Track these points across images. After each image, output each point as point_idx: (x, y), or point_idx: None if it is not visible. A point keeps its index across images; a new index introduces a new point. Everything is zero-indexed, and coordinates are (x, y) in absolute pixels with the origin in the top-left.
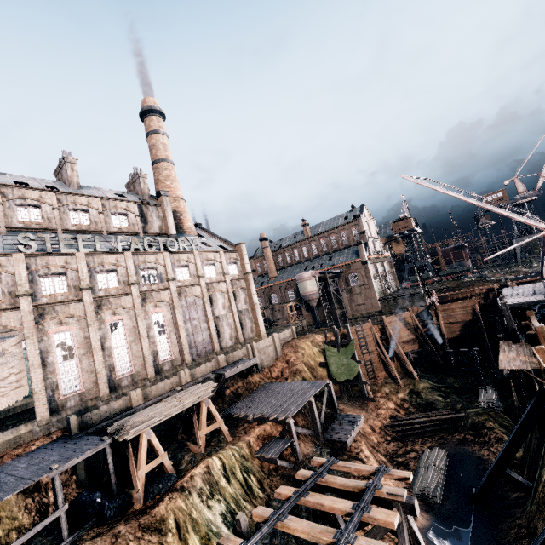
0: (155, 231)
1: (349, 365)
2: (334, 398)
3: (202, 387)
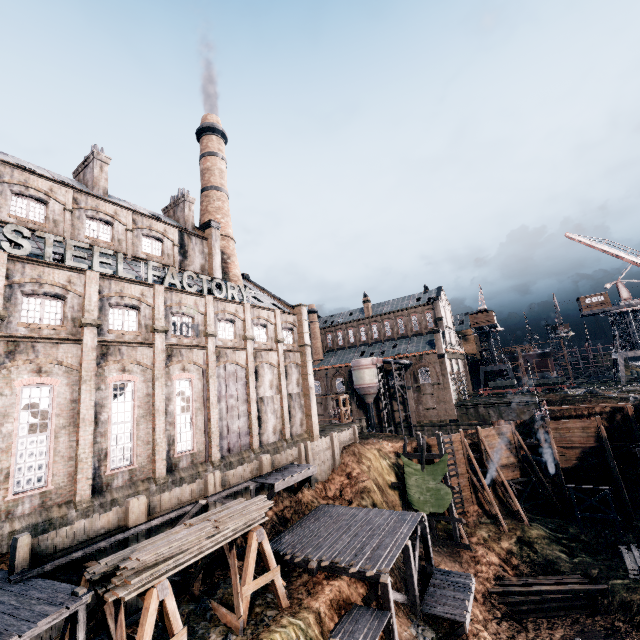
0: (195, 269)
1: (438, 491)
2: (429, 542)
3: (250, 504)
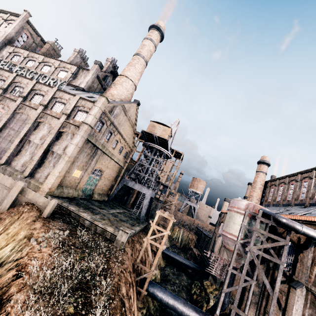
0: (76, 84)
1: None
2: None
3: None
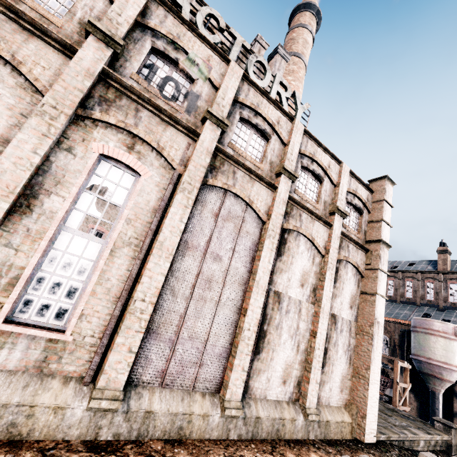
0: None
1: None
2: None
3: None
